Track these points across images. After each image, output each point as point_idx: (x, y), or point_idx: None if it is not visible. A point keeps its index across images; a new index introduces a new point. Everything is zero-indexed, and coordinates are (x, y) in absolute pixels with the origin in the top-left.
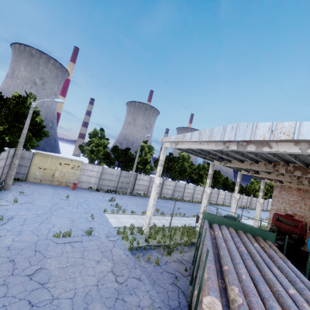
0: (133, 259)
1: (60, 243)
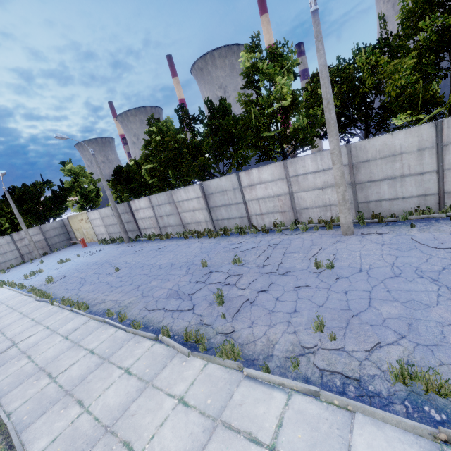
0: None
1: None
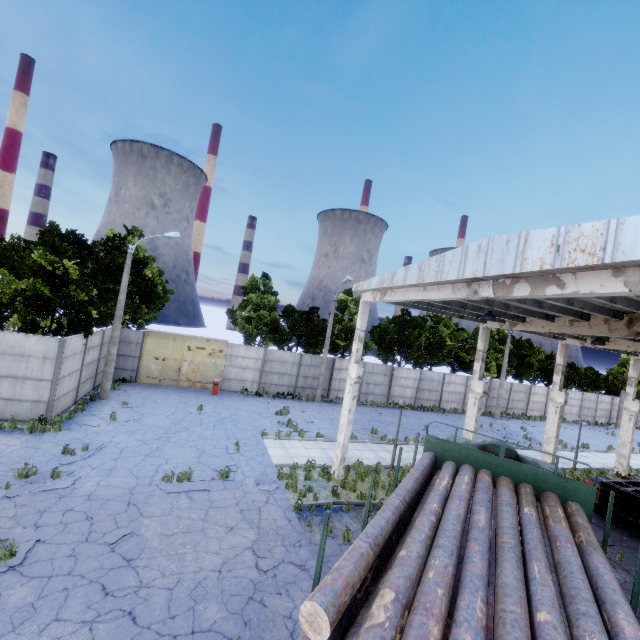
0: (300, 528)
1: (171, 493)
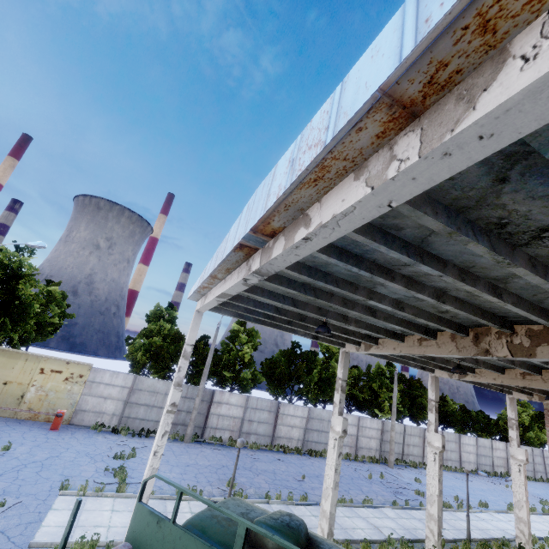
0: None
1: None
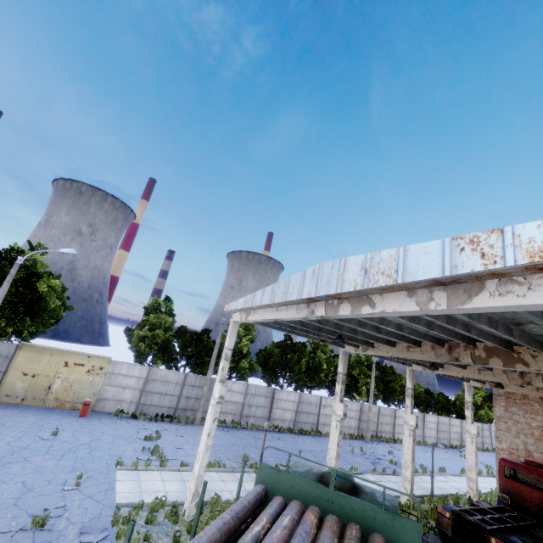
0: None
1: None
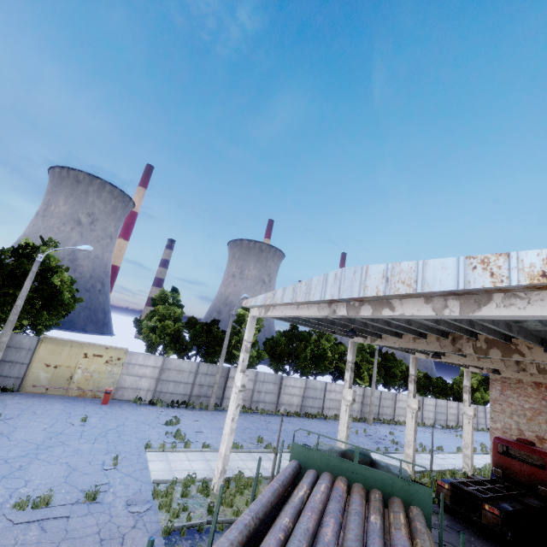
0: None
1: (20, 523)
